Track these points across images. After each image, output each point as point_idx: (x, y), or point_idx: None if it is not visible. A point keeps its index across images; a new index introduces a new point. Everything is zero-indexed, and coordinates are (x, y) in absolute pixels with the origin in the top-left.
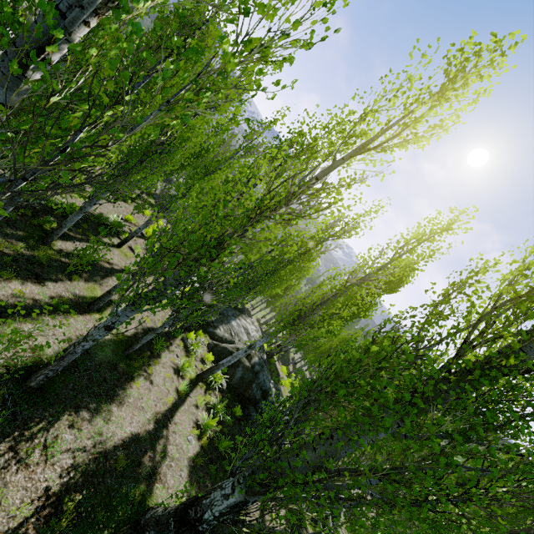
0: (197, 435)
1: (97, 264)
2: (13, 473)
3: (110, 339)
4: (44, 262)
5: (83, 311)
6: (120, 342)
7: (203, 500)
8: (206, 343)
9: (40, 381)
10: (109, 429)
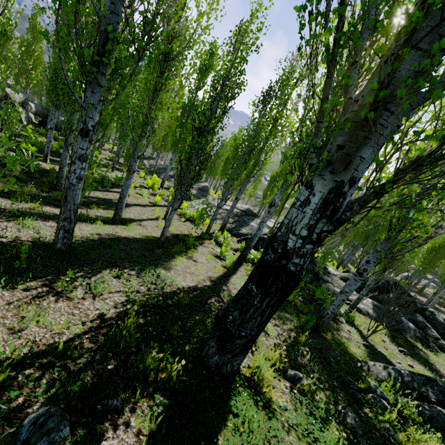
0: None
1: (111, 201)
2: (52, 302)
3: (141, 237)
4: (60, 199)
5: (108, 224)
6: (152, 240)
7: (276, 235)
8: (235, 241)
9: (63, 240)
10: (162, 282)
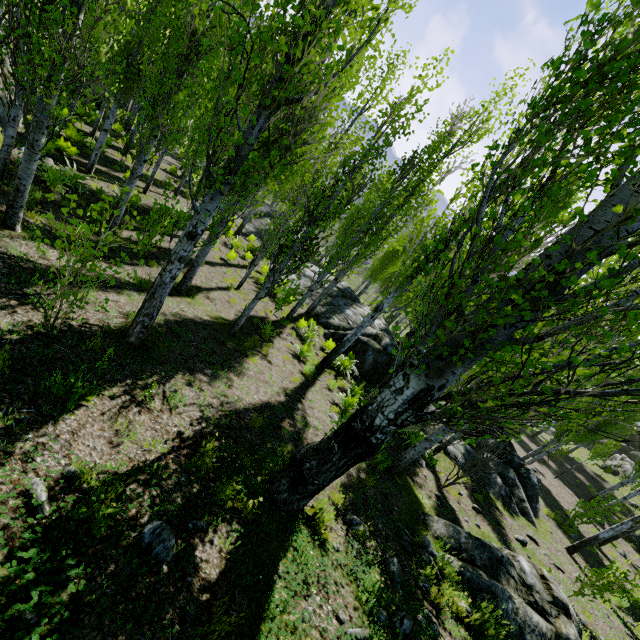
0: (338, 414)
1: None
2: (136, 414)
3: (210, 320)
4: (114, 247)
5: (171, 294)
6: (222, 325)
7: (367, 407)
8: (322, 334)
9: (139, 334)
10: (234, 393)
